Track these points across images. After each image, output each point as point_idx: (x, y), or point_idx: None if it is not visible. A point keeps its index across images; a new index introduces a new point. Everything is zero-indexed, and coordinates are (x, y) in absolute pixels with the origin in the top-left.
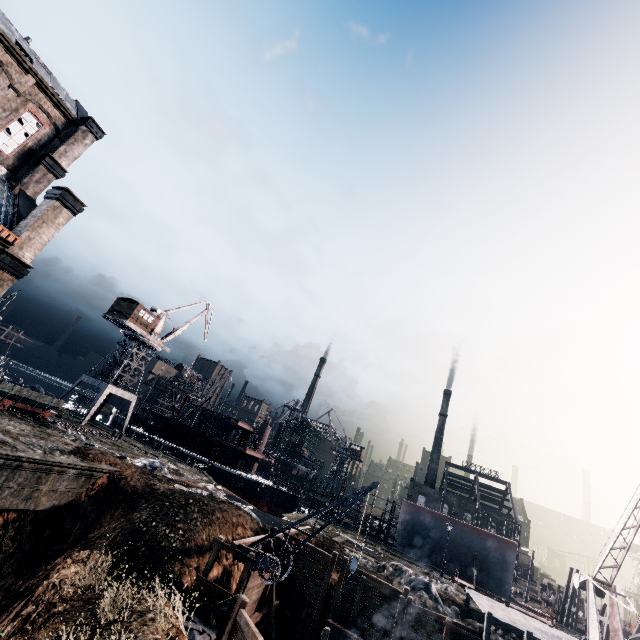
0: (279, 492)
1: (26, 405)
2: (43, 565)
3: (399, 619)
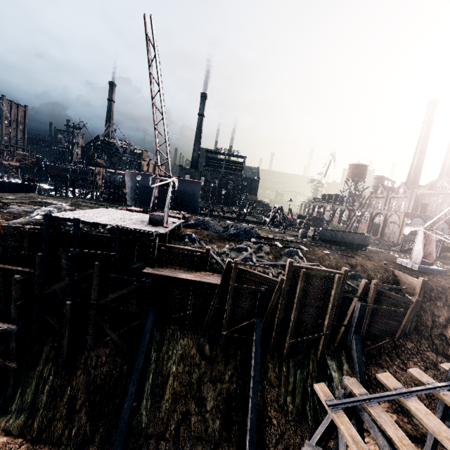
0: (8, 184)
1: None
2: None
3: None
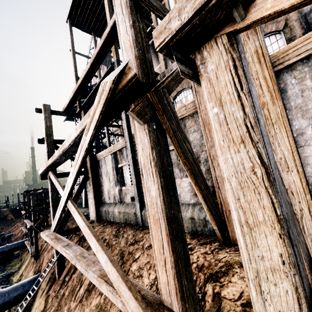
0: None
1: None
2: None
3: None
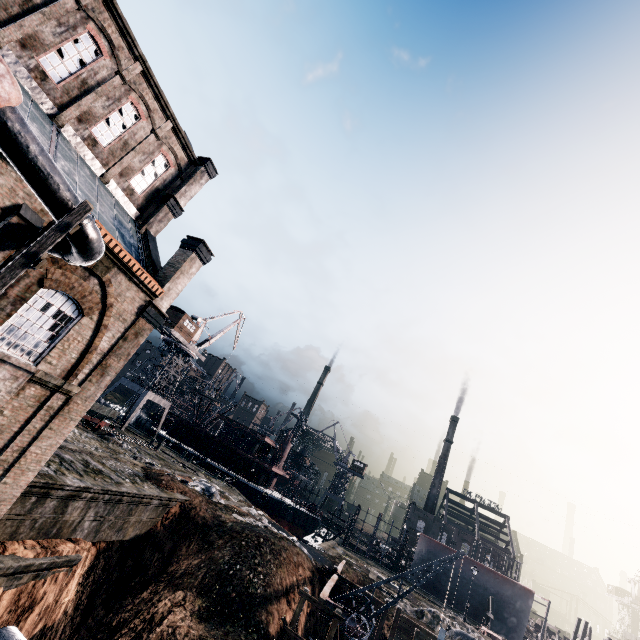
0: (301, 513)
1: (87, 415)
2: (129, 597)
3: None
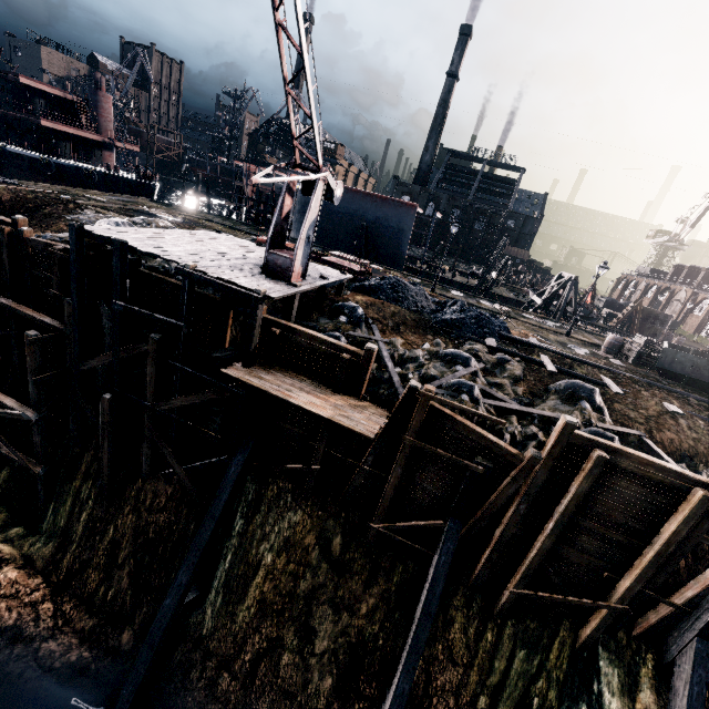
0: (116, 179)
1: None
2: None
3: (5, 256)
